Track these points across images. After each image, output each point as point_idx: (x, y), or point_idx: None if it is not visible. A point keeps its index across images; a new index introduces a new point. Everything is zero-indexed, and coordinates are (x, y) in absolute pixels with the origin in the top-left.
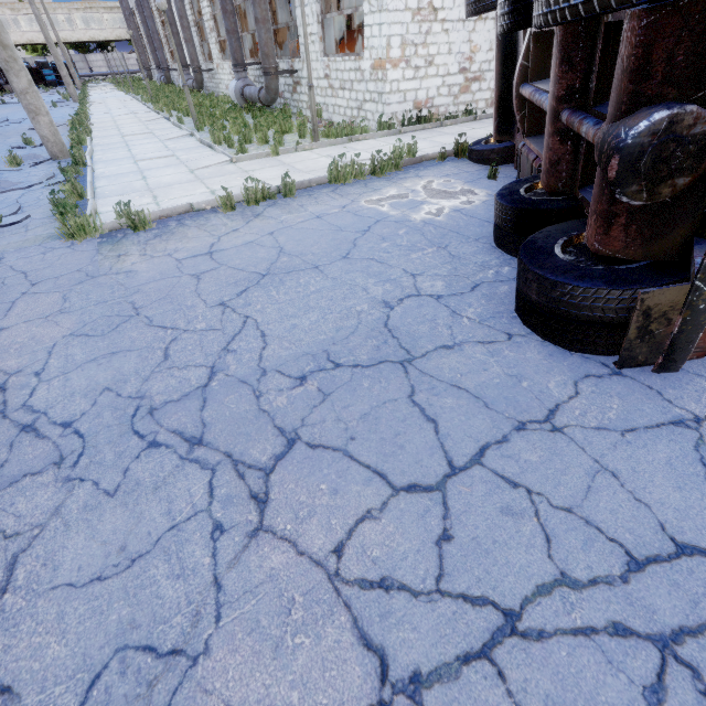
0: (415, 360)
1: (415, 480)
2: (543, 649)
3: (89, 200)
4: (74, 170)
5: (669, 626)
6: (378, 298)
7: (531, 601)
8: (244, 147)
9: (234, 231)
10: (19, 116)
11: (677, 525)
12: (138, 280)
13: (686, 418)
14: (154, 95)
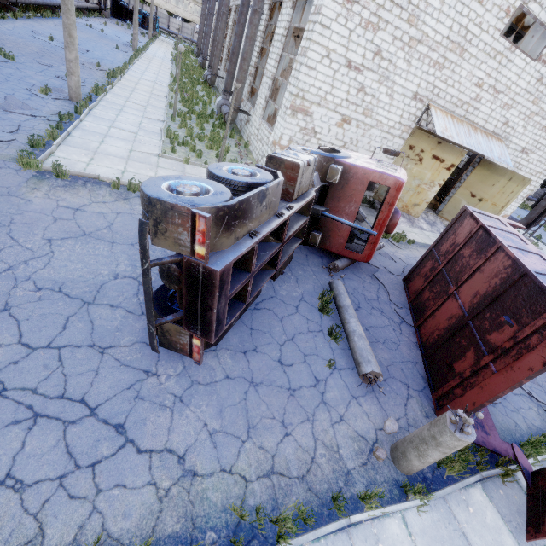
0: (92, 304)
1: (30, 343)
2: (2, 400)
3: (53, 145)
4: (68, 118)
5: (45, 413)
6: (117, 271)
7: (16, 389)
8: (174, 149)
9: (103, 202)
10: (88, 46)
11: (91, 395)
12: (28, 208)
13: (152, 372)
14: (183, 73)
